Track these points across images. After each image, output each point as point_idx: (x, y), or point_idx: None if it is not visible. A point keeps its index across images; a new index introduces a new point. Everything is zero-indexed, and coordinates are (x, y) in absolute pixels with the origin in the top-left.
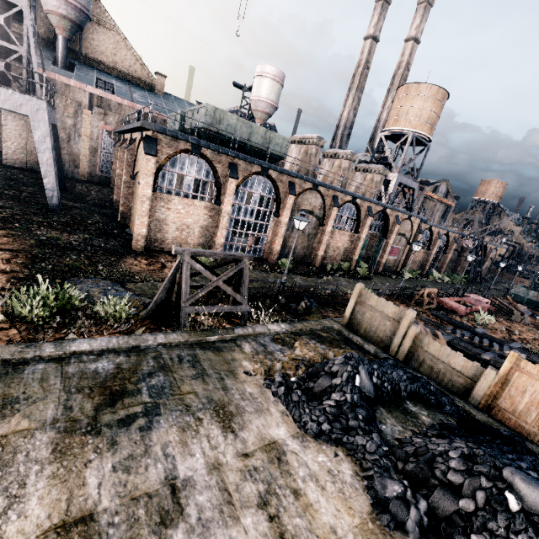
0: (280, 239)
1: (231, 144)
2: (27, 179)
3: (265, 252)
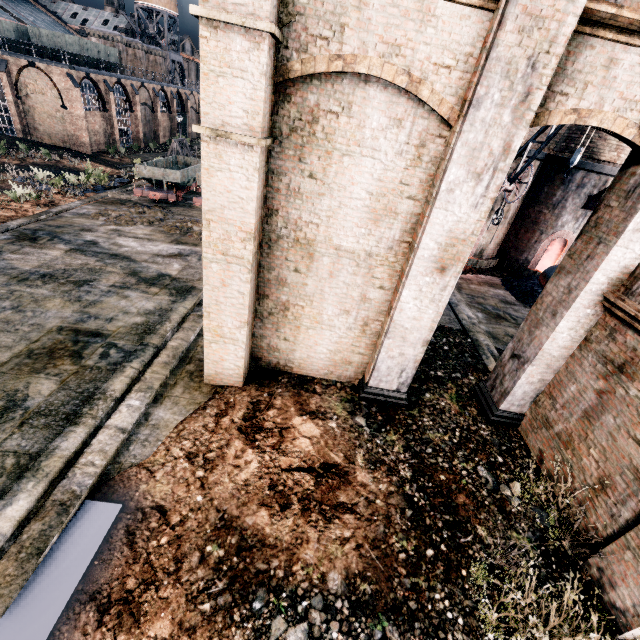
0: (141, 129)
1: (101, 67)
2: None
3: (134, 140)
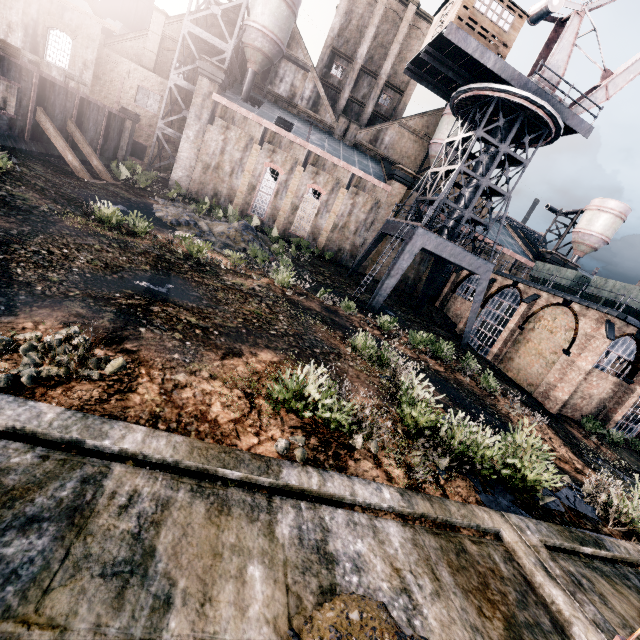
0: None
1: None
2: (394, 296)
3: None
